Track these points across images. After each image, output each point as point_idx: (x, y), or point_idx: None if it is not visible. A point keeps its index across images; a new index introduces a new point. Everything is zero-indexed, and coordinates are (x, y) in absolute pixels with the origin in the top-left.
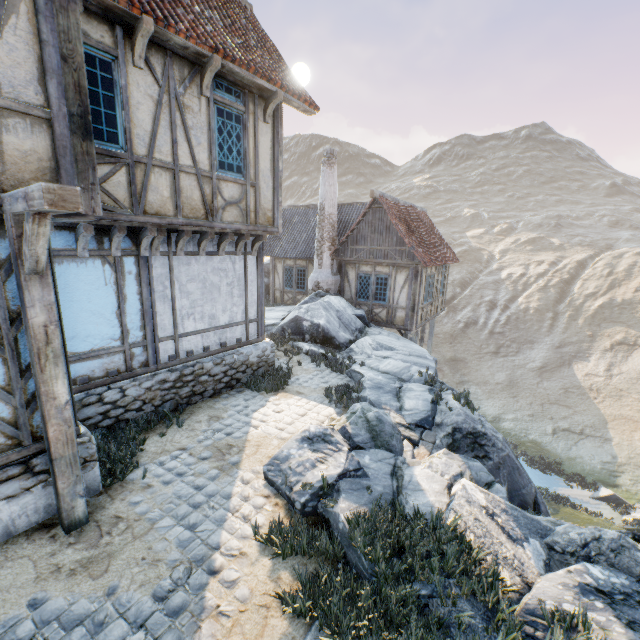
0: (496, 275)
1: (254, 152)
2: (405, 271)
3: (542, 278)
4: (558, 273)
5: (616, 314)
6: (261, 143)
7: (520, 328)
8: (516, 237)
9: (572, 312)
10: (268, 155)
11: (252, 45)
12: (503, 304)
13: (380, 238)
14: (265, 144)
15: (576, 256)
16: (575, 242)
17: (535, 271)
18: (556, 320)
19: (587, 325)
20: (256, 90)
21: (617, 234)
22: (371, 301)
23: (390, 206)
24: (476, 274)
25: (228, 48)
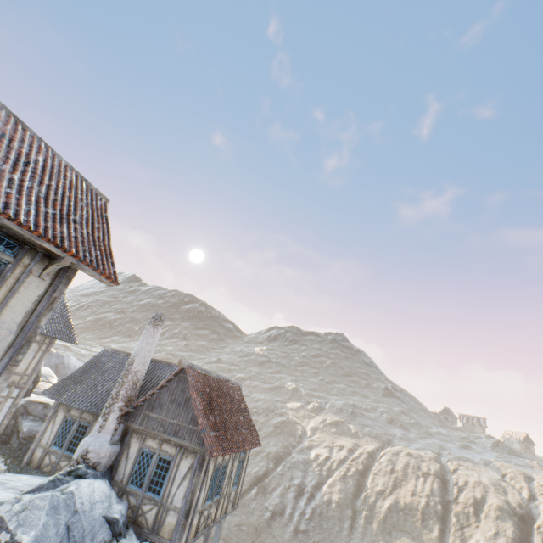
0: (306, 453)
1: (2, 301)
2: (192, 456)
3: (343, 464)
4: (355, 461)
5: (402, 520)
6: (21, 294)
7: (323, 527)
8: (324, 416)
9: (367, 511)
10: (26, 308)
11: (72, 219)
12: (310, 491)
13: (177, 410)
14: (28, 296)
15: (367, 446)
16: (366, 431)
17: (337, 455)
18: (355, 520)
19: (381, 531)
20: (43, 249)
21: (393, 430)
22: (143, 491)
23: (197, 378)
24: (290, 449)
25: (18, 209)
